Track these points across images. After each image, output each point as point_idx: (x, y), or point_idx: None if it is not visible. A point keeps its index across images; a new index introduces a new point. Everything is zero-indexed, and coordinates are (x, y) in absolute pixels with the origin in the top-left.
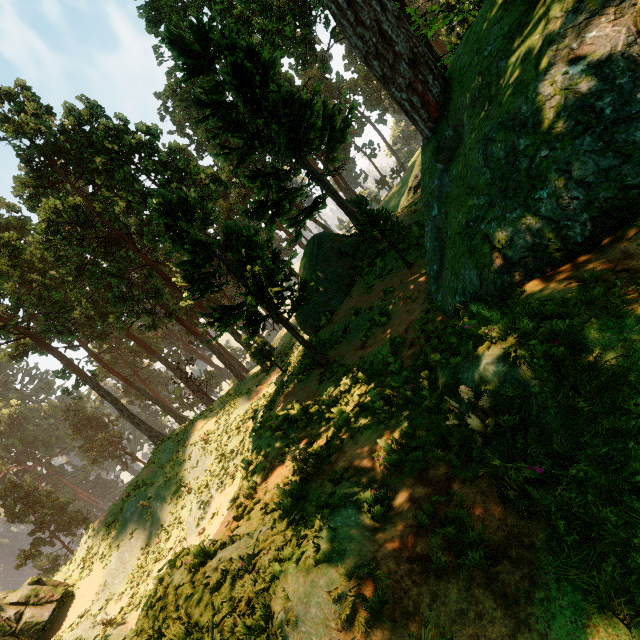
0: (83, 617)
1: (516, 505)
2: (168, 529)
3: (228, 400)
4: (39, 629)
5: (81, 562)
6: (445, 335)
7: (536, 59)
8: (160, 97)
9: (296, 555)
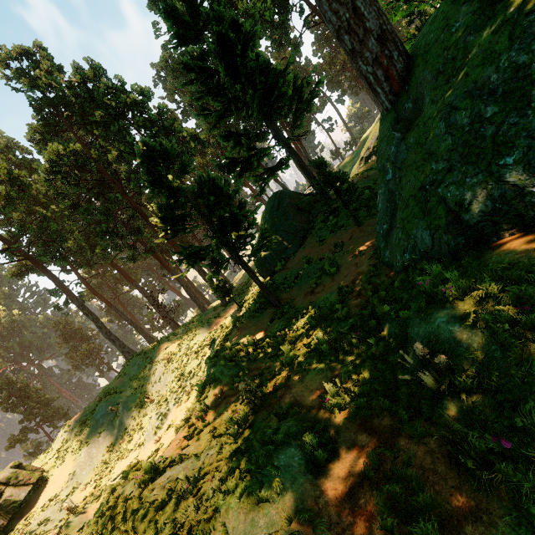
0: (53, 501)
1: (476, 478)
2: (130, 432)
3: (191, 327)
4: (16, 507)
5: (56, 452)
6: (393, 289)
7: (510, 30)
8: (155, 67)
9: (239, 490)
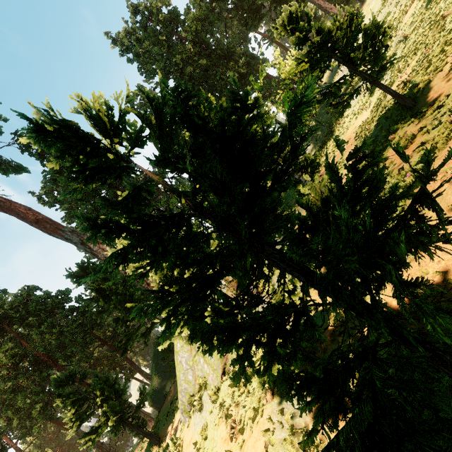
0: None
1: None
2: None
3: None
4: None
5: None
6: None
7: None
8: None
9: None
